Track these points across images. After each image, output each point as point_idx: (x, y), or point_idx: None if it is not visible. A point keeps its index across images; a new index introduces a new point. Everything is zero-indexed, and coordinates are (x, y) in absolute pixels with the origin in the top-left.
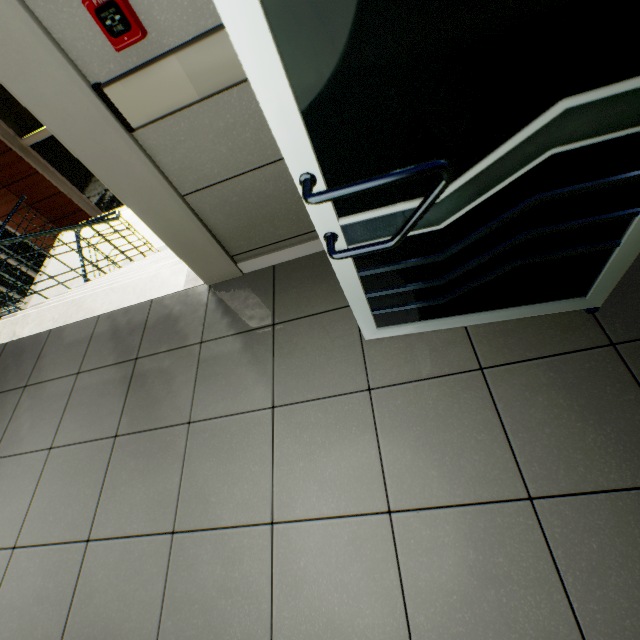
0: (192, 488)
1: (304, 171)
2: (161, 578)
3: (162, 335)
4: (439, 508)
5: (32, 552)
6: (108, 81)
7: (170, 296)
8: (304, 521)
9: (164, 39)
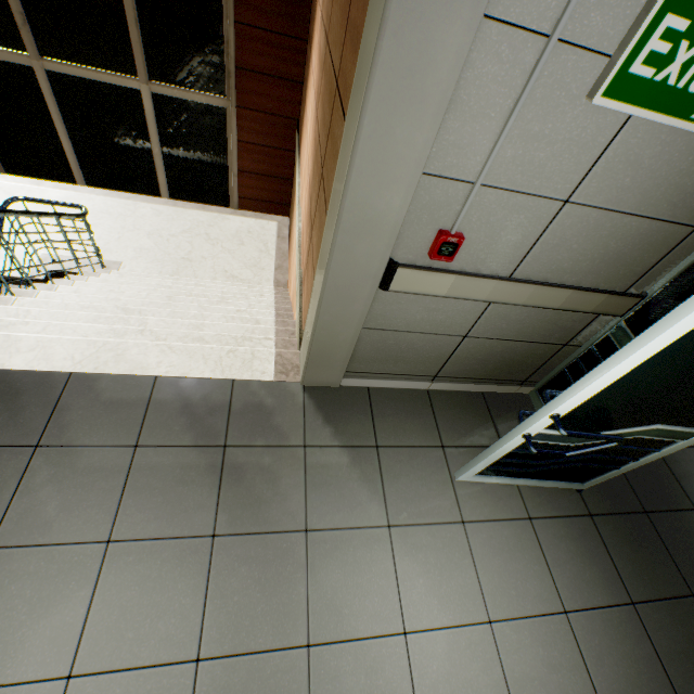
0: (322, 599)
1: (558, 412)
2: (303, 693)
3: (255, 426)
4: (519, 618)
5: (105, 680)
6: (405, 265)
7: (257, 383)
8: (431, 630)
9: (453, 262)
